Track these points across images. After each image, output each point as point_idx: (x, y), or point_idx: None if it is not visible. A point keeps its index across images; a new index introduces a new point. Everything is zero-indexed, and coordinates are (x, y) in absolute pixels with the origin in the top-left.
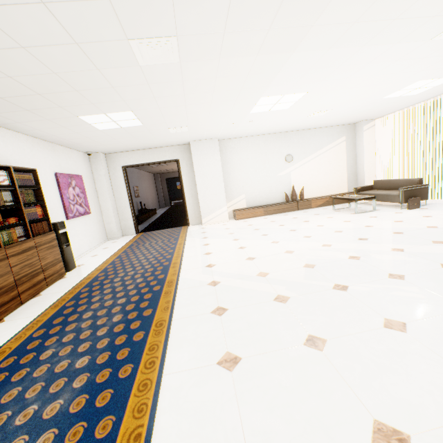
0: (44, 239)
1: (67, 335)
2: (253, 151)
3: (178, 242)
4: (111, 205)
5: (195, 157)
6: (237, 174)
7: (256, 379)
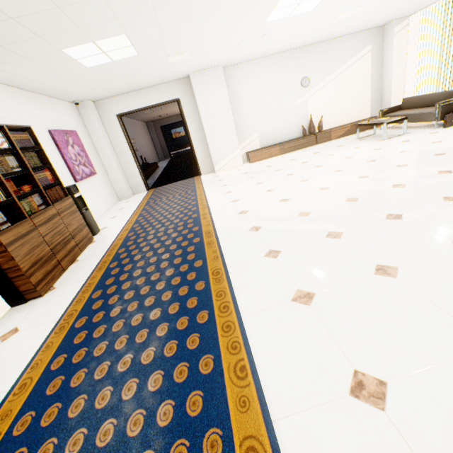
0: (63, 205)
1: (126, 293)
2: (264, 77)
3: (198, 193)
4: (114, 163)
5: (198, 93)
6: (247, 109)
7: (338, 310)
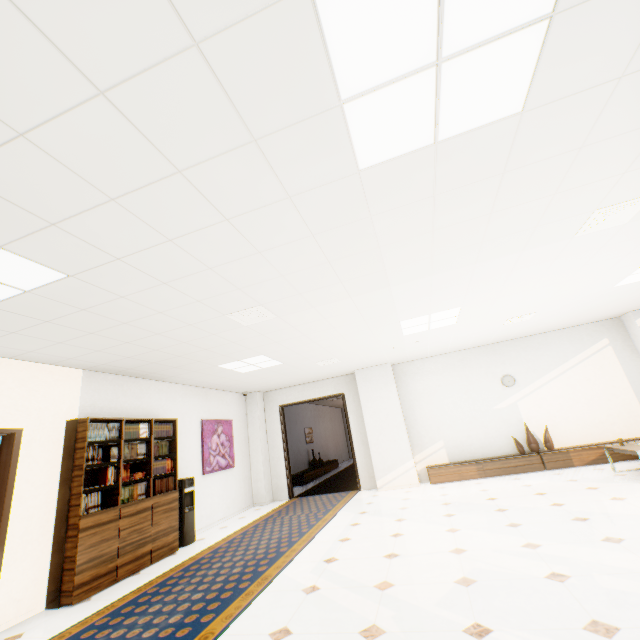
0: (164, 498)
1: (120, 629)
2: (446, 374)
3: (324, 516)
4: (261, 456)
5: (362, 389)
6: (426, 408)
7: None
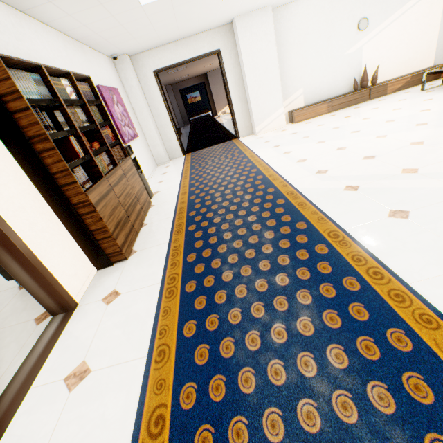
0: (126, 165)
1: (228, 257)
2: (315, 20)
3: (248, 155)
4: (152, 125)
5: (243, 42)
6: (294, 60)
7: None
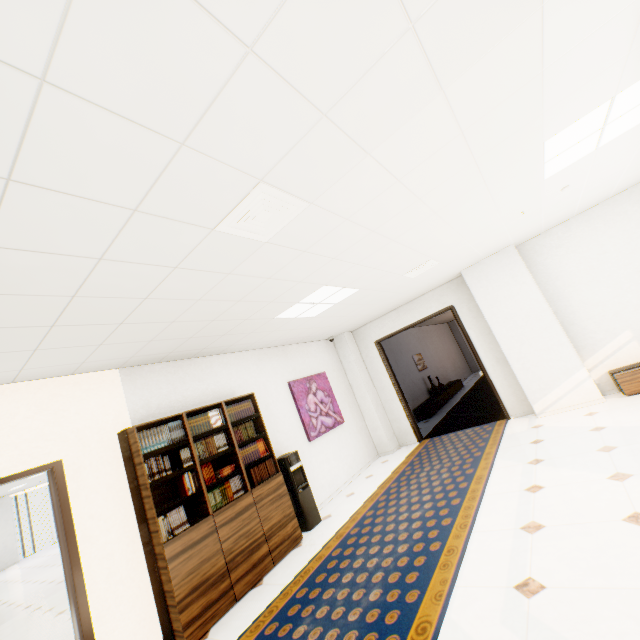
0: (266, 487)
1: None
2: (613, 231)
3: (476, 473)
4: (371, 402)
5: (478, 293)
6: (588, 292)
7: None
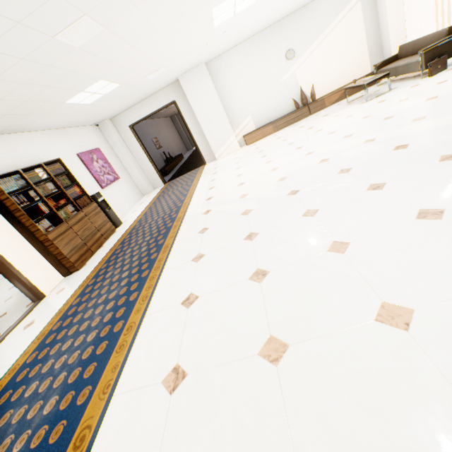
0: (89, 209)
1: (118, 264)
2: (247, 61)
3: (193, 184)
4: (134, 166)
5: (188, 93)
6: (237, 95)
7: (208, 263)
